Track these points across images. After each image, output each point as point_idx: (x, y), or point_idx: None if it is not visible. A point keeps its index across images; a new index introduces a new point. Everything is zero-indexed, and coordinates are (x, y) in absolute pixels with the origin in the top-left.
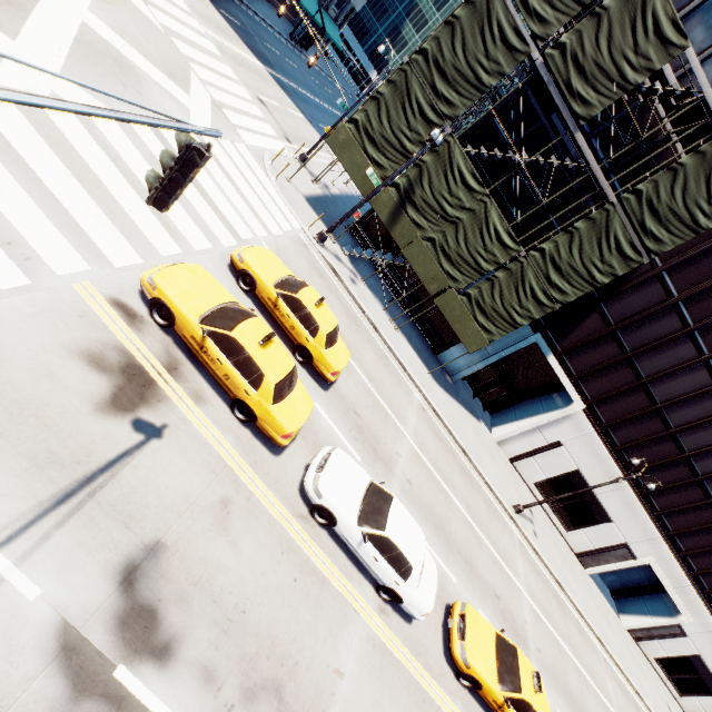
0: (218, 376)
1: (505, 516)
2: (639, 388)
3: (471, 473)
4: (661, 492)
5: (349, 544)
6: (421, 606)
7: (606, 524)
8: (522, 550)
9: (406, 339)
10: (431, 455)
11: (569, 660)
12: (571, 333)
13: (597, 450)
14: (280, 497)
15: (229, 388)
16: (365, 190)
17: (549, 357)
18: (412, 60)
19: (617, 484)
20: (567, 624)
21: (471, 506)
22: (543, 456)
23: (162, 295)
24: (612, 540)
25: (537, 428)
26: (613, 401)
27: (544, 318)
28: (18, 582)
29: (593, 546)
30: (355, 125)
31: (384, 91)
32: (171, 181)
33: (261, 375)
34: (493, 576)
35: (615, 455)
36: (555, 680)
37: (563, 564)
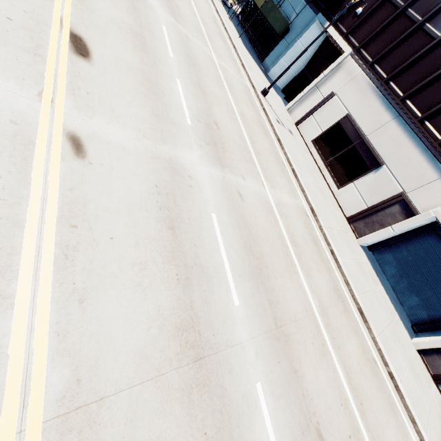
0: None
1: (246, 78)
2: (399, 16)
3: (230, 48)
4: (439, 113)
5: None
6: None
7: (378, 170)
8: (245, 86)
9: (235, 29)
10: (196, 1)
11: (225, 97)
12: (343, 4)
13: (365, 87)
14: None
15: None
16: None
17: (325, 26)
18: None
19: (387, 117)
20: (258, 129)
21: (207, 26)
22: (320, 112)
23: None
24: (386, 191)
25: (317, 88)
26: (377, 38)
27: (325, 5)
28: None
29: (365, 204)
30: None
31: None
32: None
33: None
34: (186, 14)
35: (382, 86)
36: (186, 48)
37: (307, 170)
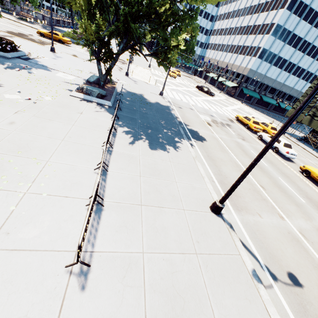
0: (243, 122)
1: None
2: None
3: None
4: None
5: (265, 140)
6: (284, 149)
7: None
8: None
9: None
10: None
11: None
12: None
13: None
14: (251, 135)
15: (245, 123)
16: (298, 120)
17: None
18: (307, 90)
19: None
20: None
21: None
22: None
23: (237, 115)
24: None
25: None
26: None
27: None
28: (219, 119)
29: None
30: (293, 108)
31: (300, 98)
32: (239, 85)
33: (250, 119)
34: None
35: None
36: None
37: None
